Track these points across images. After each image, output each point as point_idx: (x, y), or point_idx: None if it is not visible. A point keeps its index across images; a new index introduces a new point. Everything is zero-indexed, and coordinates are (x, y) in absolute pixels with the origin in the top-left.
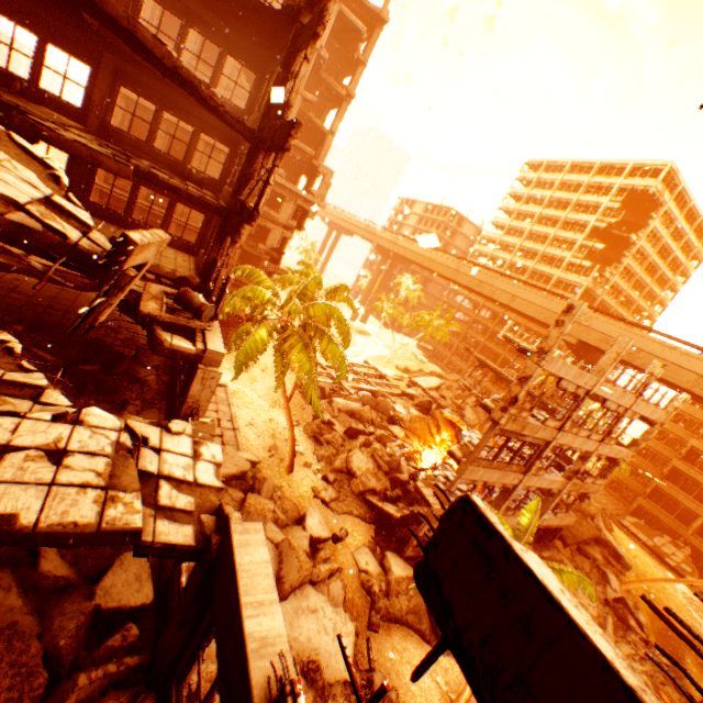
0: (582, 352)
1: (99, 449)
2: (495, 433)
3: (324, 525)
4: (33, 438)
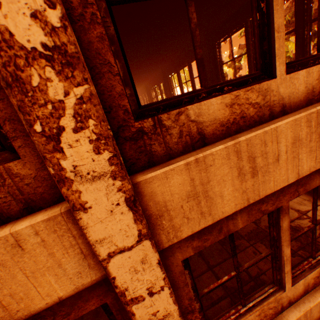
0: None
1: None
2: None
3: None
4: None
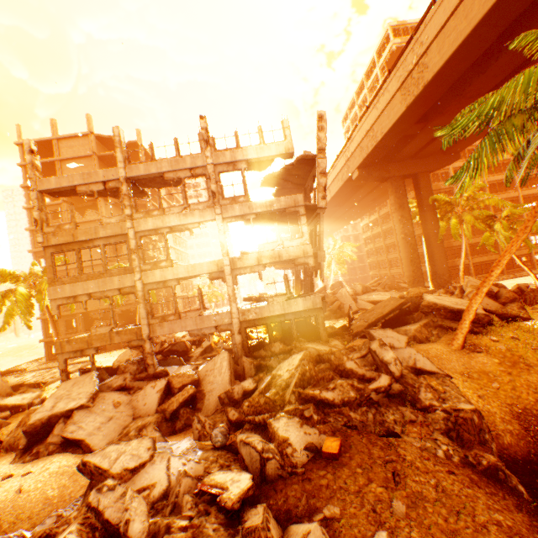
0: (379, 173)
1: None
2: (53, 252)
3: (27, 399)
4: None
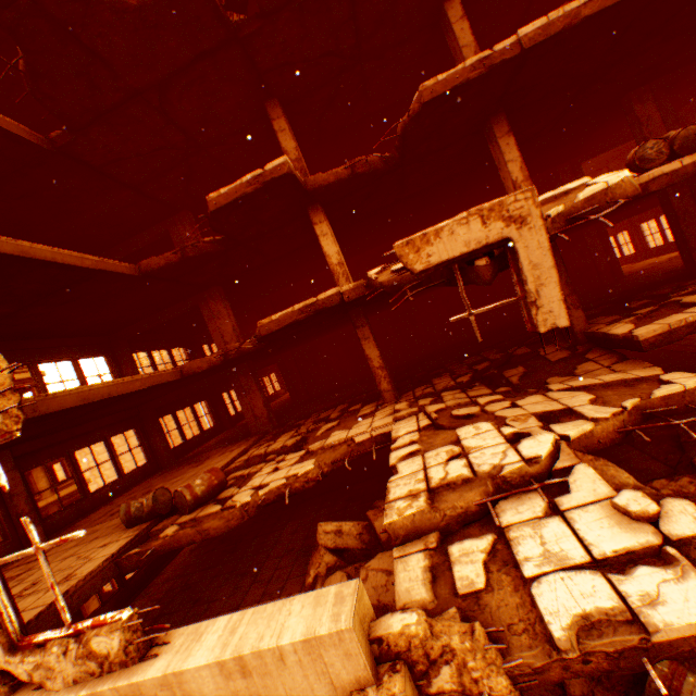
0: None
1: (477, 463)
2: None
3: None
4: (472, 441)
